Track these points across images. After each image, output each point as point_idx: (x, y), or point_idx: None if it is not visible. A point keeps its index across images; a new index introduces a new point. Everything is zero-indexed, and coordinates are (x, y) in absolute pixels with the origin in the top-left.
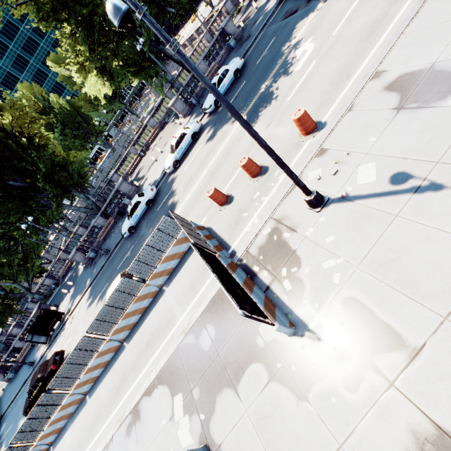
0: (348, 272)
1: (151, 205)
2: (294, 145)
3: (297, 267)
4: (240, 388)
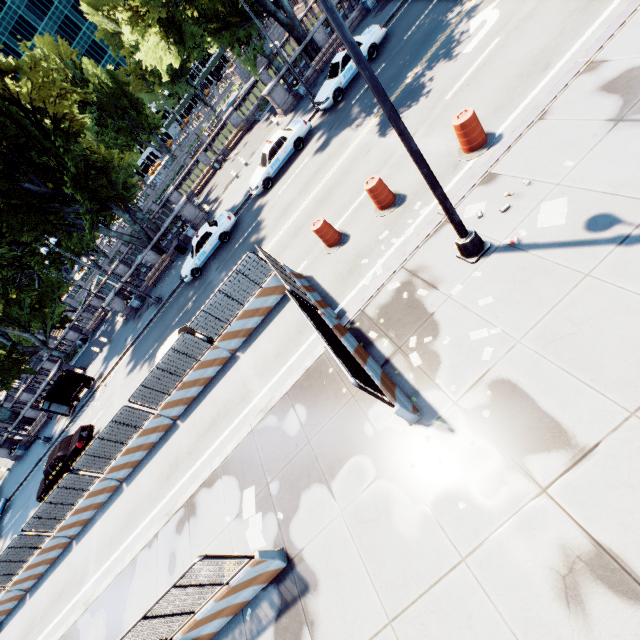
0: (505, 347)
1: (226, 240)
2: (449, 166)
3: (432, 336)
4: (335, 485)
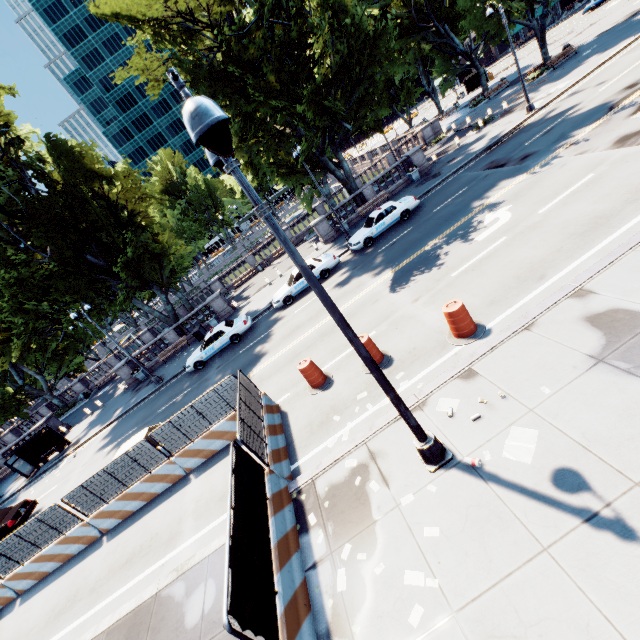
0: (437, 614)
1: (237, 341)
2: (438, 344)
3: (367, 553)
4: None
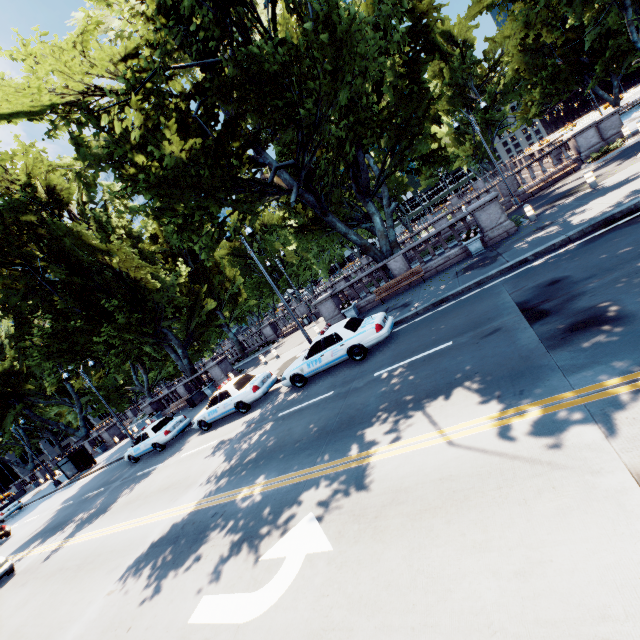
0: None
1: (160, 449)
2: None
3: None
4: None
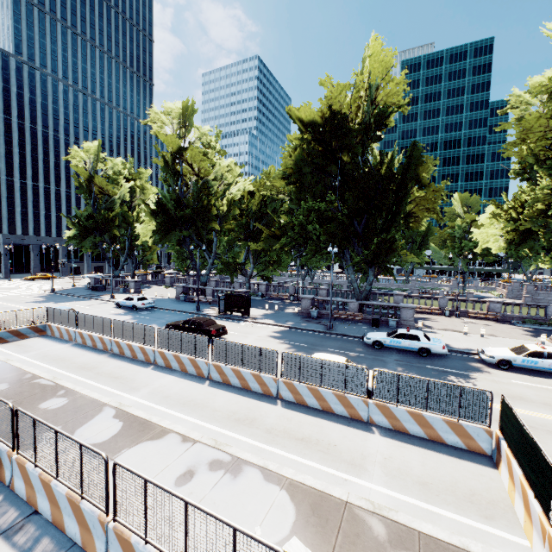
0: None
1: (422, 354)
2: None
3: None
4: None
